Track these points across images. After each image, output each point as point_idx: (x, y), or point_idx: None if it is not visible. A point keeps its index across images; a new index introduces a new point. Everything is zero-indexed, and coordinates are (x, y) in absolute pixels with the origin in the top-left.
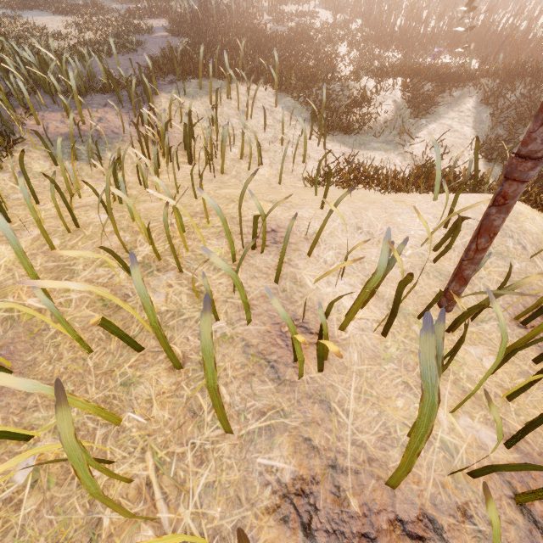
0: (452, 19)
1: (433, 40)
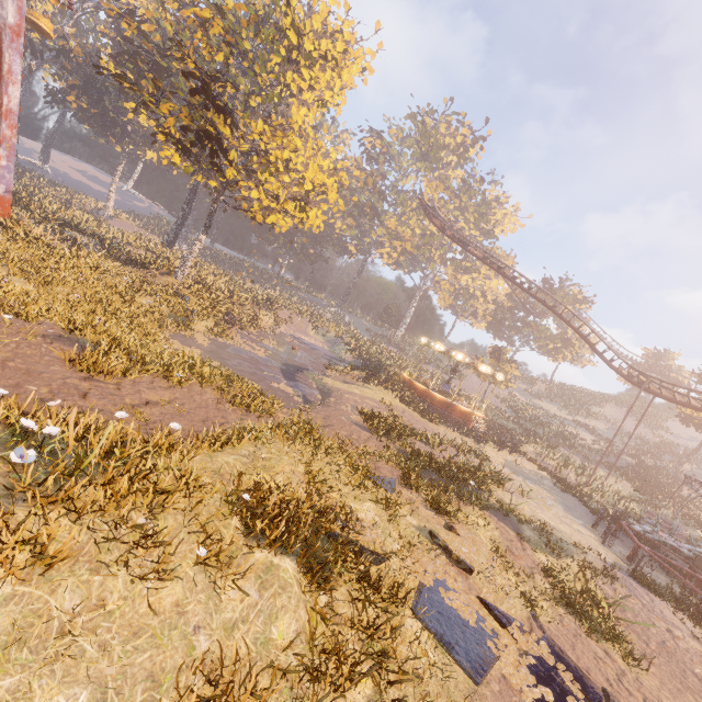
0: None
1: None
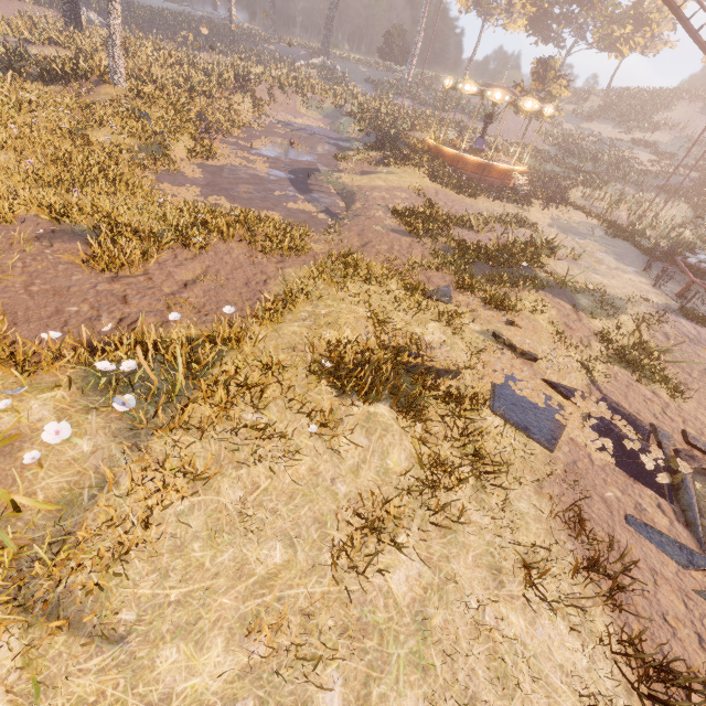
0: None
1: None
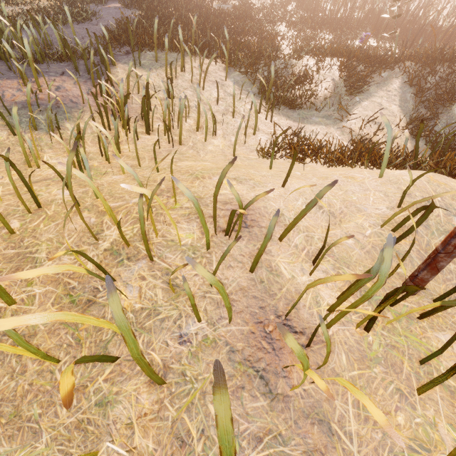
0: (375, 7)
1: (358, 24)
